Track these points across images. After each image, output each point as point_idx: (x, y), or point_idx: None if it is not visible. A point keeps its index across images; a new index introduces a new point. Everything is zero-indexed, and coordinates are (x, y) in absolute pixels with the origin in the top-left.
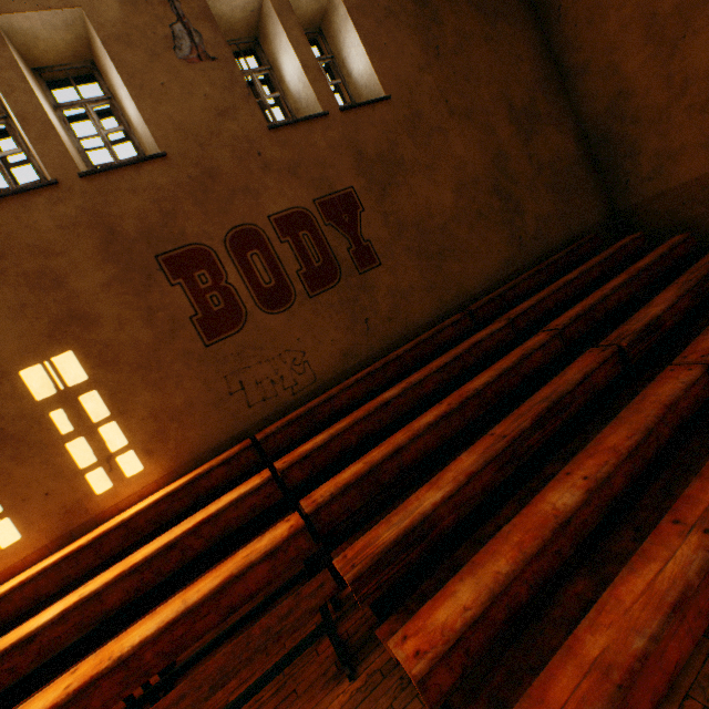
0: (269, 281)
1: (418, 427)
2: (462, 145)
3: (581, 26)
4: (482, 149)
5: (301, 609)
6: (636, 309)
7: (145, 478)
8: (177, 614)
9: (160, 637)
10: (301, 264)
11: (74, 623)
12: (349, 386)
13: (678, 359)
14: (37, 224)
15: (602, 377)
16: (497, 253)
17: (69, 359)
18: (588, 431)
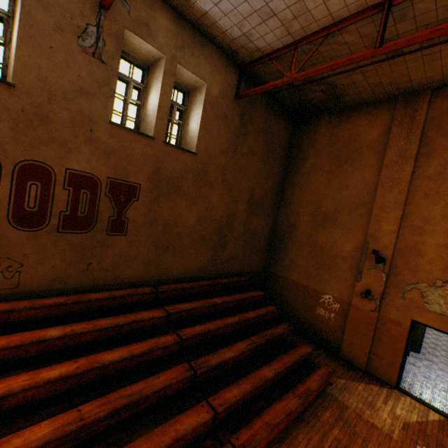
0: (33, 207)
1: (41, 378)
2: (218, 199)
3: (298, 186)
4: (226, 207)
5: None
6: (230, 340)
7: None
8: None
9: None
10: (69, 208)
11: None
12: (36, 307)
13: (212, 398)
14: None
15: (175, 388)
16: (200, 262)
17: None
18: (141, 426)
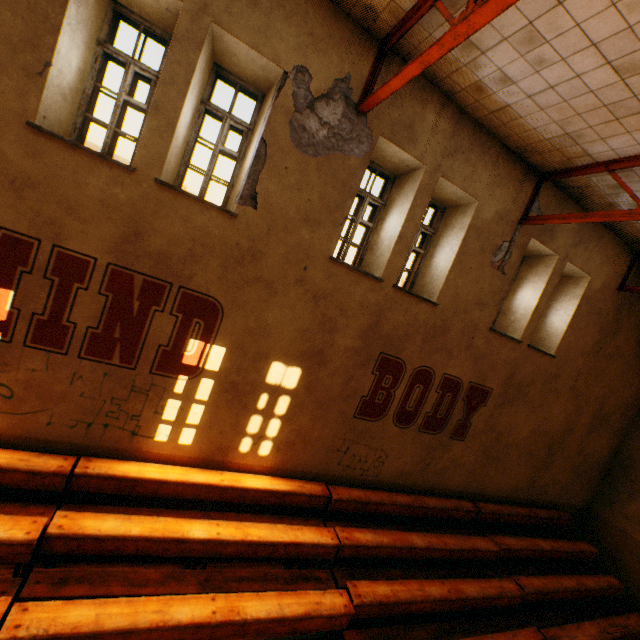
0: (411, 406)
1: (428, 592)
2: (559, 409)
3: None
4: (566, 418)
5: None
6: (564, 609)
7: (264, 460)
8: (279, 616)
9: (263, 621)
10: (432, 409)
11: (206, 547)
12: (394, 503)
13: None
14: (353, 293)
15: None
16: (517, 480)
17: (297, 372)
18: None
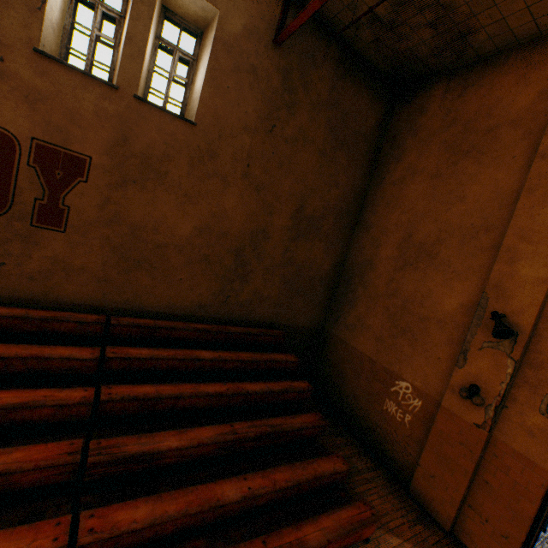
0: None
1: None
2: (235, 203)
3: (384, 200)
4: (251, 217)
5: None
6: (204, 419)
7: None
8: None
9: None
10: None
11: None
12: None
13: (88, 513)
14: None
15: (34, 478)
16: (198, 294)
17: None
18: None
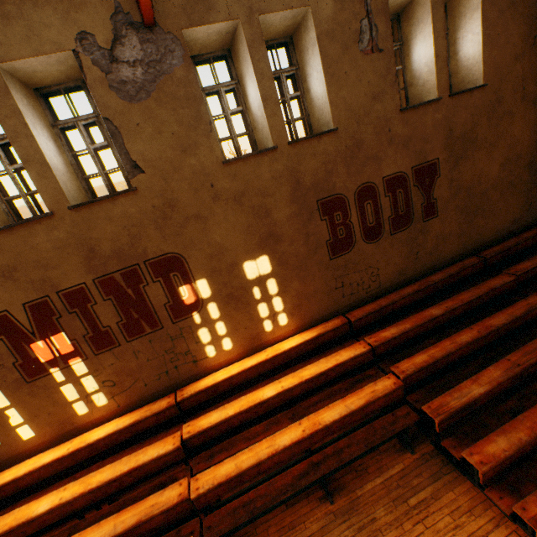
0: (372, 222)
1: (460, 342)
2: (520, 127)
3: None
4: (533, 130)
5: (401, 423)
6: None
7: (287, 327)
8: (347, 412)
9: (339, 420)
10: (392, 212)
11: (280, 398)
12: (403, 297)
13: None
14: (262, 175)
15: None
16: (511, 214)
17: (265, 259)
18: None
